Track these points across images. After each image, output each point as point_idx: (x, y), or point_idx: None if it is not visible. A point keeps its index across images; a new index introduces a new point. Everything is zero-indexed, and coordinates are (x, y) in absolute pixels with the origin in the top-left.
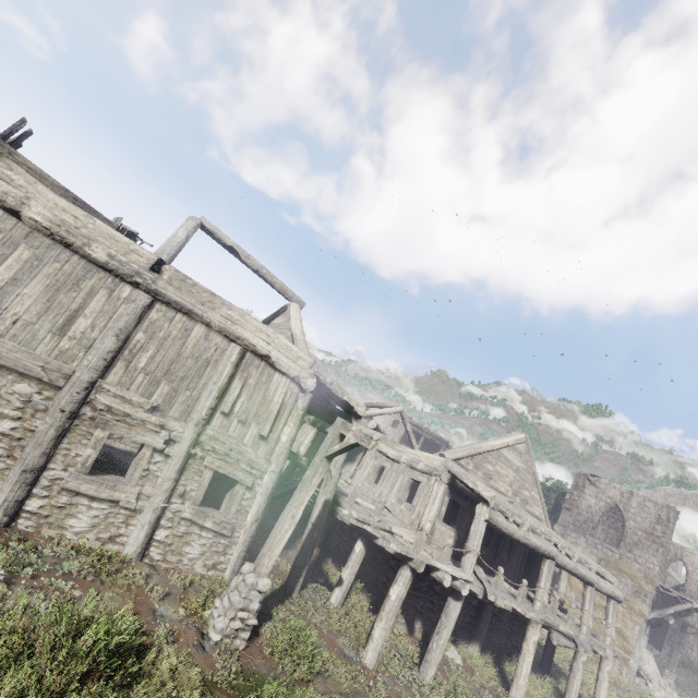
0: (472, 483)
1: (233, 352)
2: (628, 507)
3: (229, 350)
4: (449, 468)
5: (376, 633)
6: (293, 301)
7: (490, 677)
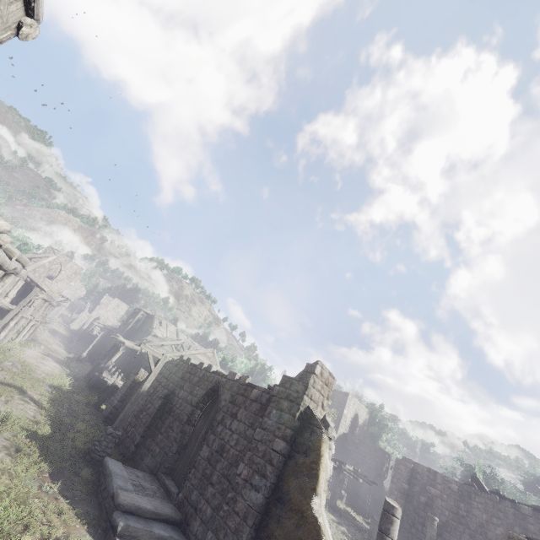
0: (41, 284)
1: None
2: (66, 266)
3: None
4: (30, 276)
5: (3, 335)
6: None
7: None
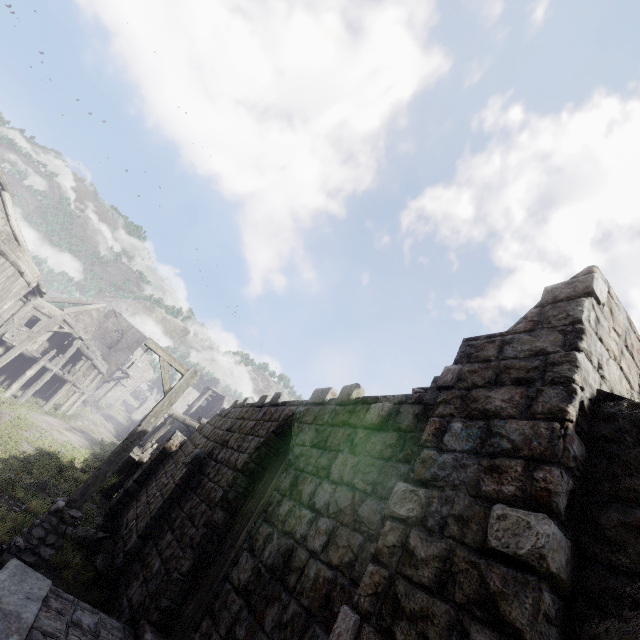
0: (78, 330)
1: (11, 272)
2: (128, 333)
3: (9, 270)
4: (66, 319)
5: (15, 387)
6: (8, 192)
7: (34, 403)
